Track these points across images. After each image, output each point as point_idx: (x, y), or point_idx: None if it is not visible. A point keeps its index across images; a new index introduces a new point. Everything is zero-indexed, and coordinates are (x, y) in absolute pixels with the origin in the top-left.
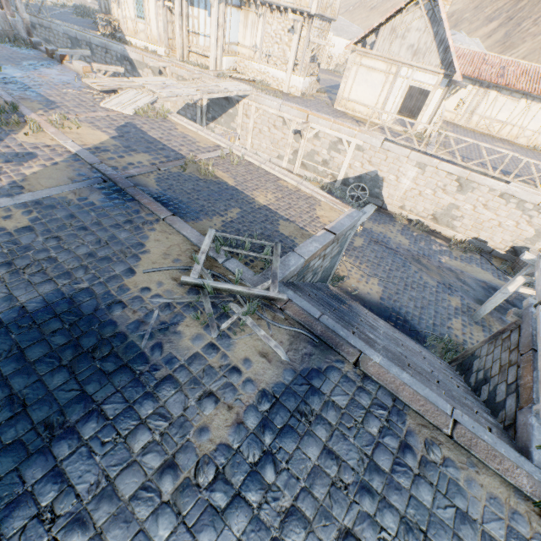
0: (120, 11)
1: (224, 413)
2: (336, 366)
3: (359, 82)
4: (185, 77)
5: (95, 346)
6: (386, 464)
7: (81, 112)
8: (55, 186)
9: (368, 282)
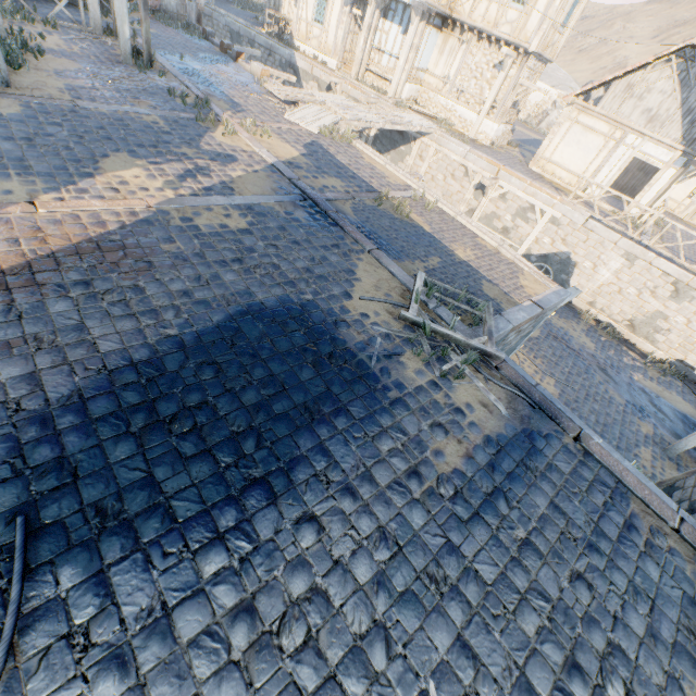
0: (296, 10)
1: (455, 445)
2: (555, 435)
3: (569, 142)
4: (361, 99)
5: (330, 354)
6: (612, 534)
7: (266, 120)
8: (261, 194)
9: (543, 381)
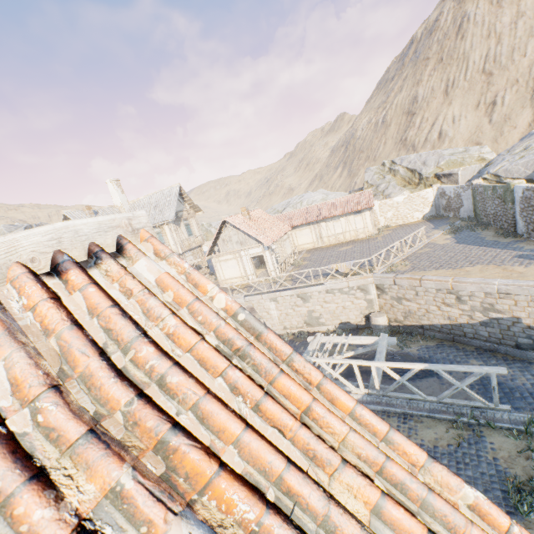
0: None
1: None
2: None
3: (225, 269)
4: None
5: None
6: None
7: None
8: None
9: None
